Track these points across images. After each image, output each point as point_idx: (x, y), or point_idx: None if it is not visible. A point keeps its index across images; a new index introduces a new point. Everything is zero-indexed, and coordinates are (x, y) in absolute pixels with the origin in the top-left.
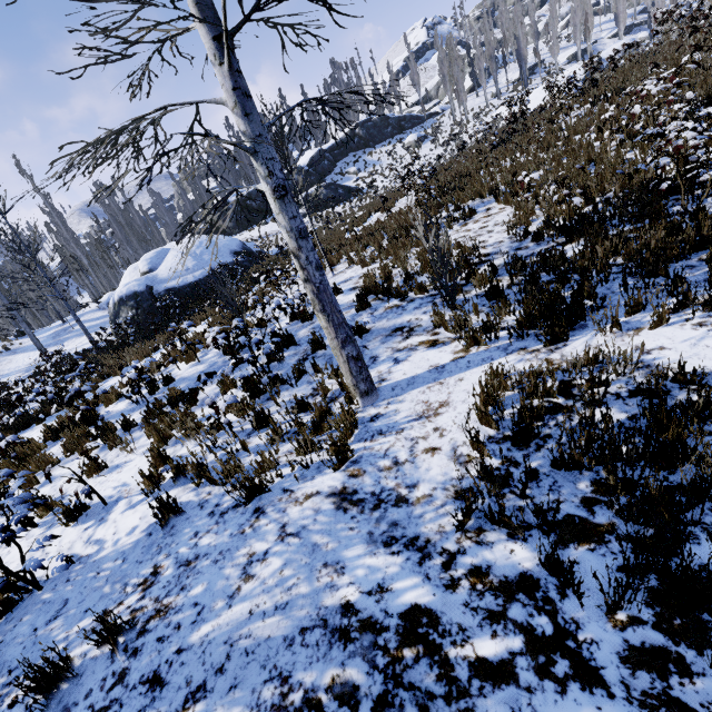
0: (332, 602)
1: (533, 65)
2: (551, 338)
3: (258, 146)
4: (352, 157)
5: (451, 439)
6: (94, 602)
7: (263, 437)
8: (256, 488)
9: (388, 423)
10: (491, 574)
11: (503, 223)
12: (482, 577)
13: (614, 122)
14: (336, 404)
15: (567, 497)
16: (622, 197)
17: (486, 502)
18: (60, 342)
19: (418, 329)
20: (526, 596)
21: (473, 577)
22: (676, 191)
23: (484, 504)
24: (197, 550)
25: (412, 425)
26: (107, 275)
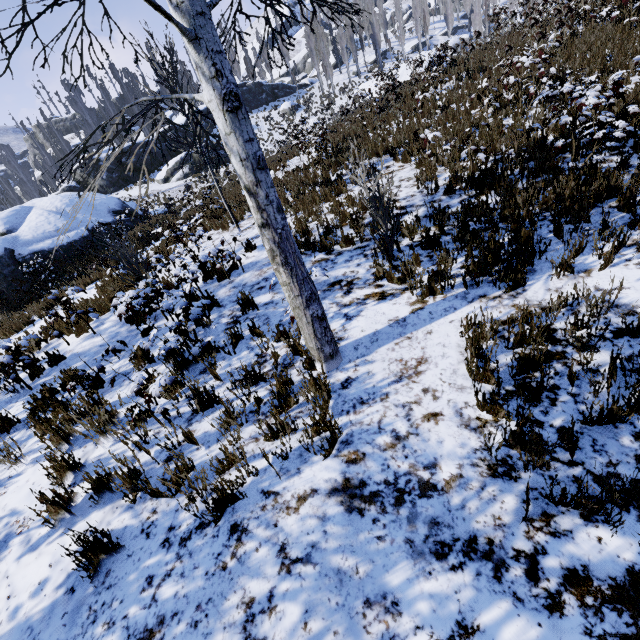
0: None
1: (385, 50)
2: (512, 284)
3: (200, 29)
4: None
5: (449, 401)
6: None
7: (210, 422)
8: (227, 498)
9: (366, 388)
10: (593, 578)
11: (408, 178)
12: (585, 585)
13: (486, 94)
14: (292, 371)
15: (619, 458)
16: (518, 154)
17: (532, 476)
18: None
19: (358, 282)
20: None
21: (575, 587)
22: (562, 151)
23: (531, 479)
24: (158, 608)
25: (395, 388)
26: None
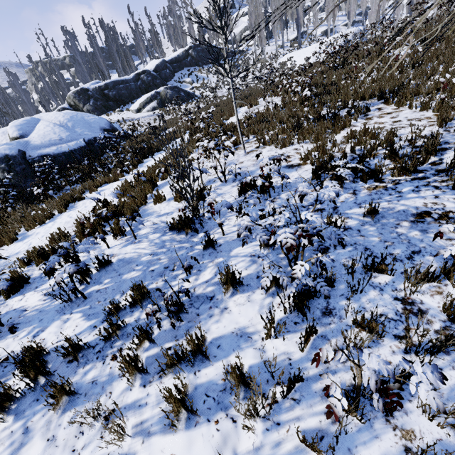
0: None
1: (302, 32)
2: None
3: None
4: (186, 71)
5: None
6: None
7: (428, 418)
8: None
9: None
10: None
11: (417, 118)
12: None
13: None
14: None
15: None
16: None
17: None
18: None
19: None
20: None
21: None
22: None
23: None
24: None
25: None
26: None
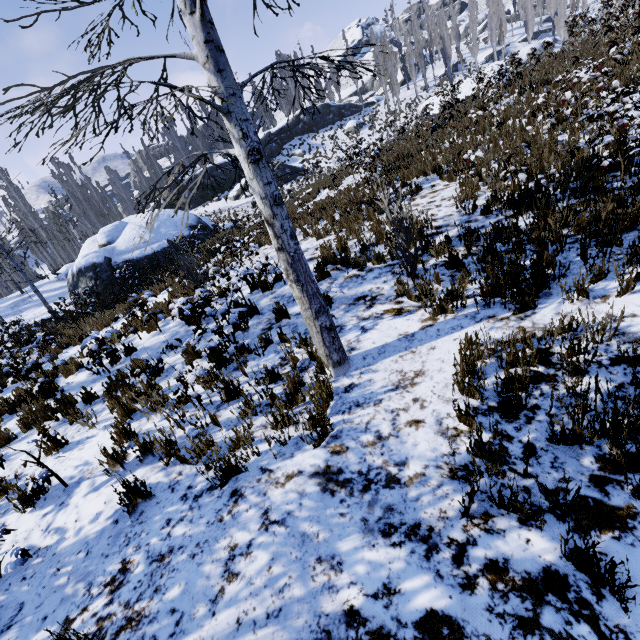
0: (332, 608)
1: (456, 63)
2: (520, 306)
3: (232, 105)
4: (297, 140)
5: (433, 411)
6: (53, 606)
7: (233, 410)
8: (232, 469)
9: (364, 394)
10: (510, 570)
11: (450, 198)
12: (501, 574)
13: (544, 109)
14: (307, 374)
15: (574, 476)
16: (563, 174)
17: (486, 482)
18: (19, 312)
19: (381, 298)
20: (557, 598)
21: (491, 574)
22: (613, 169)
23: (484, 484)
24: (170, 541)
25: (389, 396)
26: (65, 247)
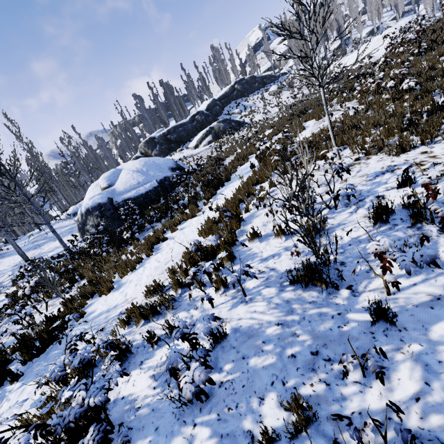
0: None
1: (344, 39)
2: None
3: None
4: (234, 103)
5: None
6: None
7: None
8: None
9: None
10: None
11: None
12: None
13: None
14: None
15: None
16: None
17: None
18: (38, 246)
19: None
20: None
21: None
22: None
23: None
24: None
25: None
26: (69, 194)
